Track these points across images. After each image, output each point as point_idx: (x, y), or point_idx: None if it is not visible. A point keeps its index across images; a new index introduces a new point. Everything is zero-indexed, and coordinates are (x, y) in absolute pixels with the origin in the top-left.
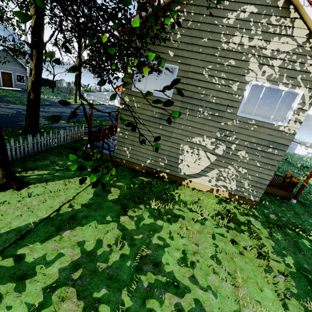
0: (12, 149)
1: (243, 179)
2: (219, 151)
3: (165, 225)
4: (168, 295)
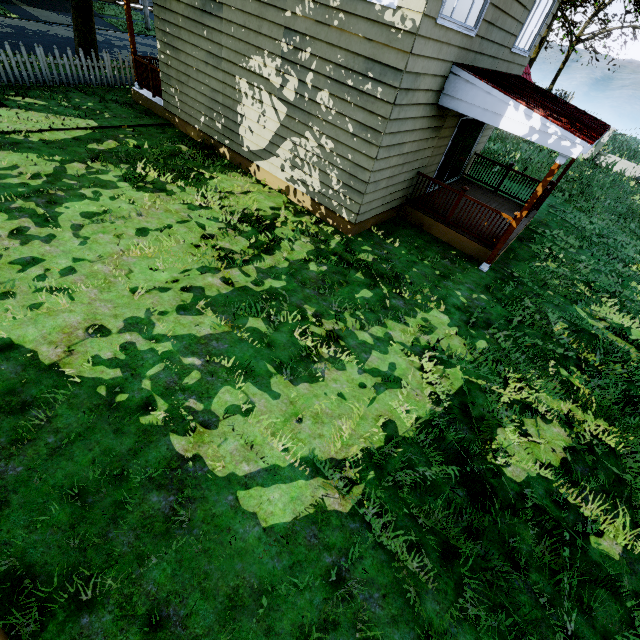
0: (13, 64)
1: (330, 166)
2: (290, 92)
3: (126, 189)
4: (27, 220)
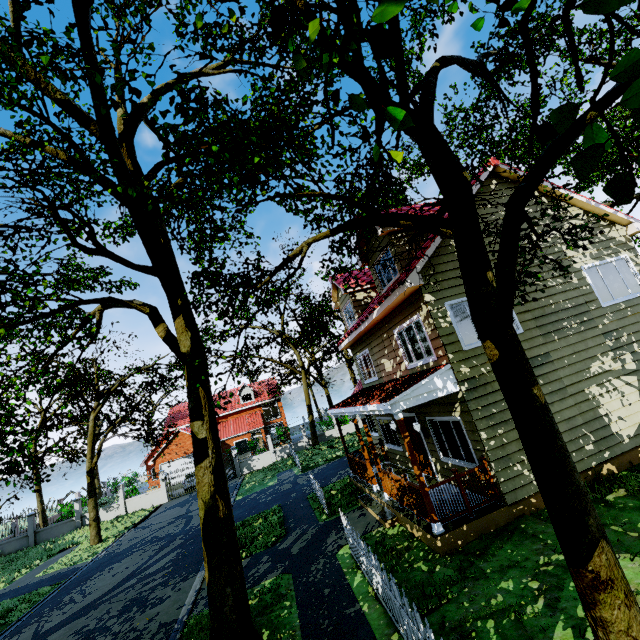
0: None
1: None
2: (629, 364)
3: None
4: None
